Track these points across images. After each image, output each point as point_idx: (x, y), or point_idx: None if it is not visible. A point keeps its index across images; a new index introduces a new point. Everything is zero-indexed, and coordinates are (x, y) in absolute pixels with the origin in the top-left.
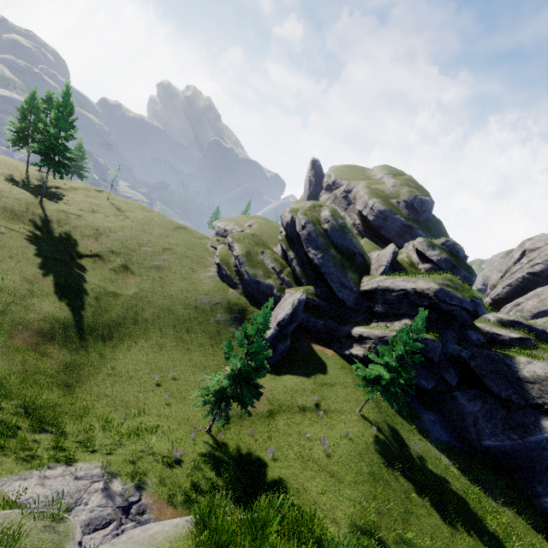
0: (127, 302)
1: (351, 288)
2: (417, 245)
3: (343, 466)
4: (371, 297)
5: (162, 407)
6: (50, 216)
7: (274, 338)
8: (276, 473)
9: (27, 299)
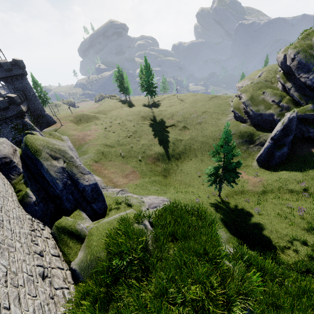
0: (185, 143)
1: None
2: None
3: None
4: None
5: (200, 185)
6: (155, 114)
7: (270, 148)
8: (258, 220)
9: (150, 147)
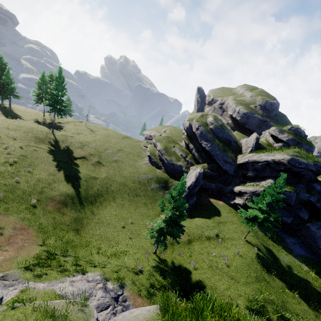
0: (102, 182)
1: (231, 163)
2: (271, 132)
3: (238, 272)
4: (244, 167)
5: (127, 239)
6: (57, 138)
7: (186, 196)
8: (197, 277)
9: (52, 184)
